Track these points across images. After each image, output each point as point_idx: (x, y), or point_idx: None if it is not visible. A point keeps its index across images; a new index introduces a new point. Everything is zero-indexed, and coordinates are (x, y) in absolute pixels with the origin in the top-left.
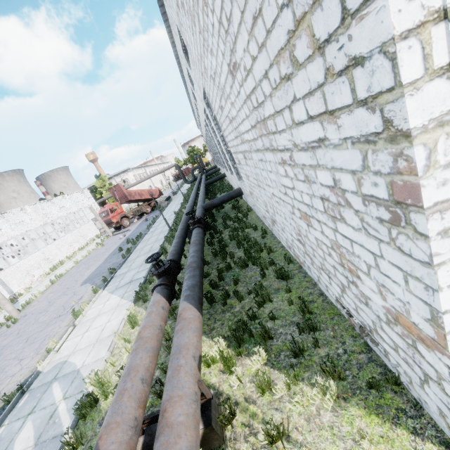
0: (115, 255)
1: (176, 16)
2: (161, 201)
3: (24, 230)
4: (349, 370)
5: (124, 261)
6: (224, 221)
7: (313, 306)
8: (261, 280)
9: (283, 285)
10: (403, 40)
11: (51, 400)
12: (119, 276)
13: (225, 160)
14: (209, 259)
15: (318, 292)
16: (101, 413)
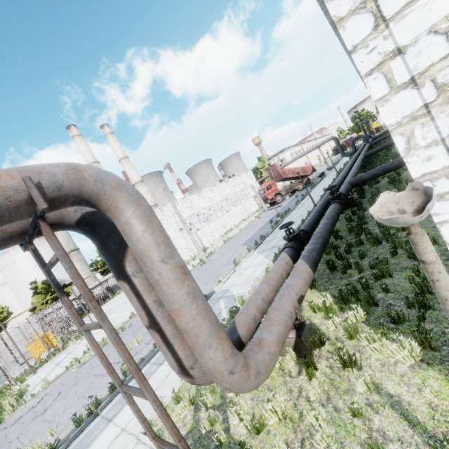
0: (267, 226)
1: None
2: (313, 178)
3: (210, 203)
4: (448, 346)
5: (272, 231)
6: (373, 197)
7: None
8: (389, 258)
9: (413, 265)
10: (369, 76)
11: (219, 307)
12: (266, 242)
13: None
14: (344, 234)
15: None
16: None
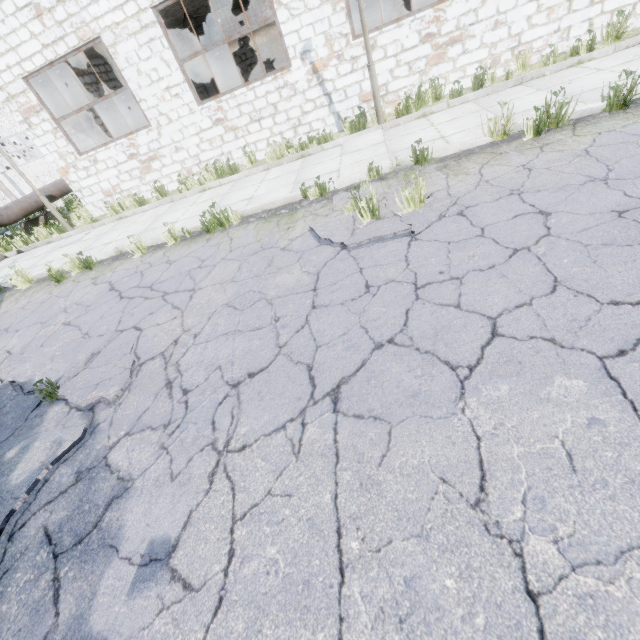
0: None
1: None
2: None
3: None
4: None
5: None
6: None
7: None
8: None
9: None
10: None
11: None
12: None
13: None
14: None
15: None
16: None
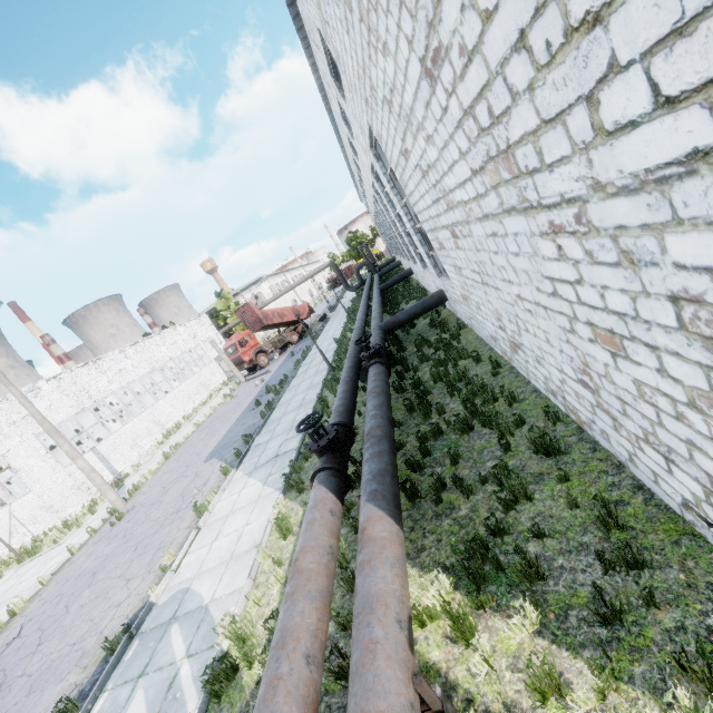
0: (251, 413)
1: (317, 11)
2: (312, 323)
3: (125, 381)
4: None
5: (265, 423)
6: (419, 348)
7: (624, 514)
8: (502, 457)
9: (550, 467)
10: None
11: (170, 656)
12: (258, 447)
13: (411, 247)
14: (401, 416)
15: (631, 482)
16: (244, 692)
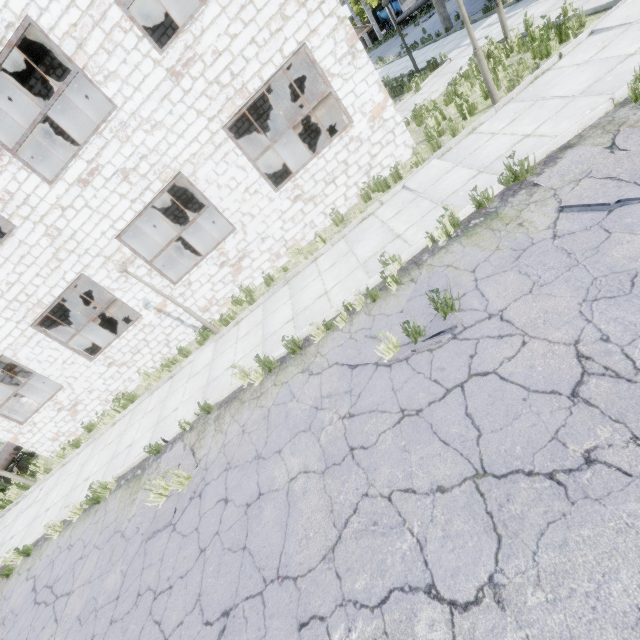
0: None
1: None
2: None
3: None
4: None
5: None
6: None
7: None
8: None
9: None
10: None
11: None
12: None
13: None
14: None
15: None
16: None
